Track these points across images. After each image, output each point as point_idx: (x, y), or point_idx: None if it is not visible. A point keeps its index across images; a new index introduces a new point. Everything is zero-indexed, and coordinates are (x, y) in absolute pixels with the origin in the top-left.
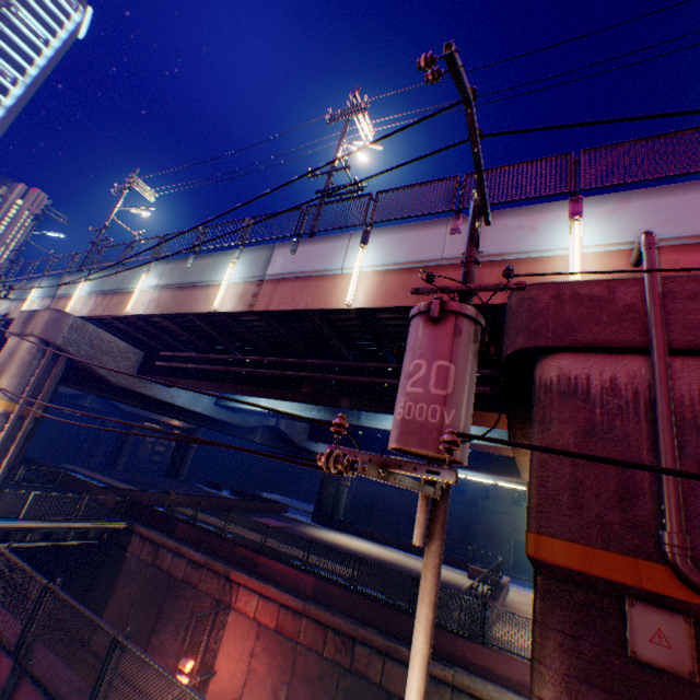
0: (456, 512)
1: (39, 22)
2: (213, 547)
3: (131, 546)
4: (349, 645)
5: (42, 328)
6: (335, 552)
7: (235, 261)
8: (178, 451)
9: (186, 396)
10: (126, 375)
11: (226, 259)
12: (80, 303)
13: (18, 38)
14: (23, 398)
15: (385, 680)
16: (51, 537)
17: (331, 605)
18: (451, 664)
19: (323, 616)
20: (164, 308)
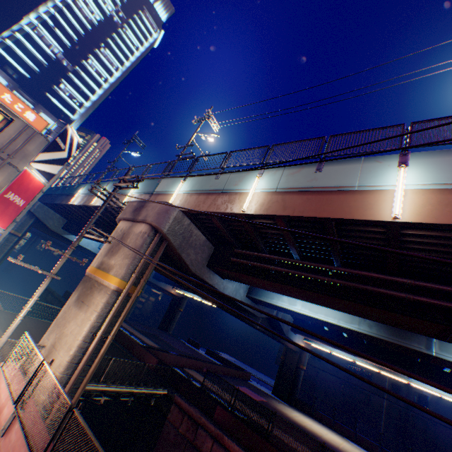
0: (392, 411)
1: (136, 37)
2: (256, 447)
3: (170, 414)
4: None
5: (153, 217)
6: (327, 451)
7: (403, 166)
8: (170, 311)
9: (231, 287)
10: (200, 265)
11: (382, 164)
12: (179, 199)
13: (123, 45)
14: (131, 278)
15: None
16: (112, 394)
17: None
18: None
19: None
20: (294, 211)
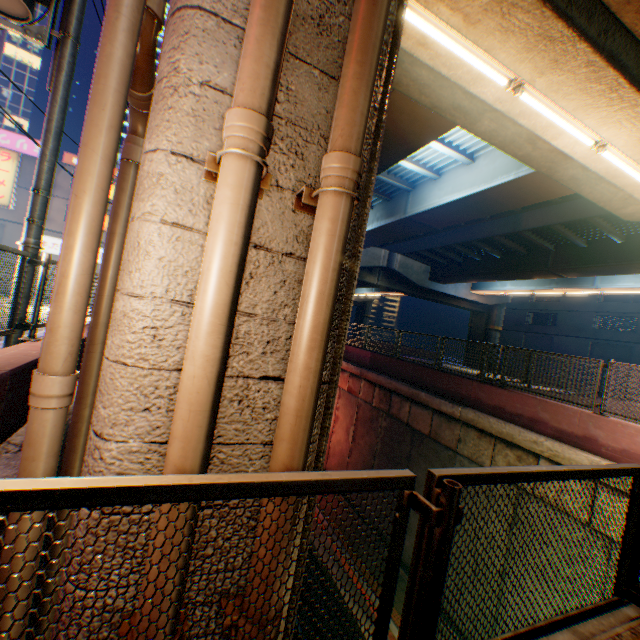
0: None
1: None
2: None
3: None
4: (387, 397)
5: None
6: (452, 372)
7: None
8: (356, 321)
9: None
10: None
11: None
12: None
13: None
14: None
15: (410, 421)
16: None
17: (380, 371)
18: (463, 406)
19: (370, 377)
20: None
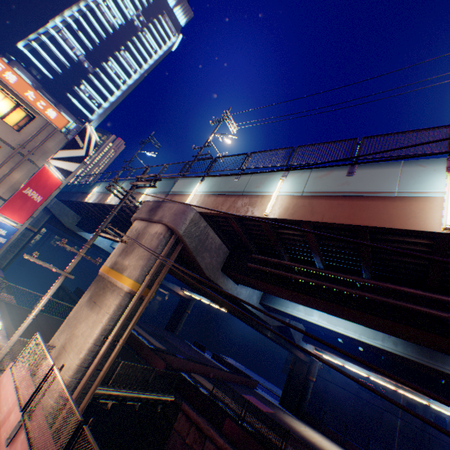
0: (406, 431)
1: (155, 41)
2: None
3: (176, 423)
4: None
5: (169, 217)
6: None
7: None
8: (177, 312)
9: (244, 293)
10: (214, 269)
11: (427, 168)
12: (196, 200)
13: (142, 49)
14: (145, 280)
15: None
16: (119, 398)
17: None
18: None
19: None
20: (323, 216)
